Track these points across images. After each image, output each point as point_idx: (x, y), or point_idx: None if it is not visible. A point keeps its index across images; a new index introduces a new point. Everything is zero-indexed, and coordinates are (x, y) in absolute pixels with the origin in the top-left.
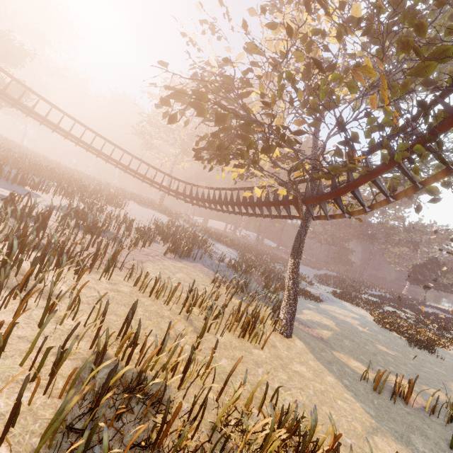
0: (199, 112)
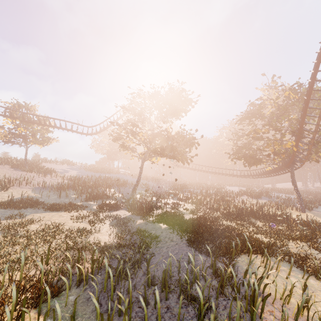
0: (240, 160)
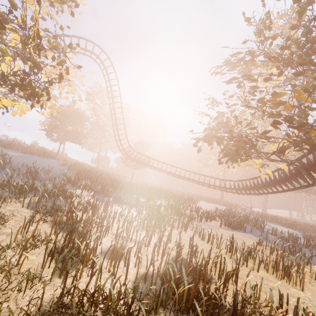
0: (209, 143)
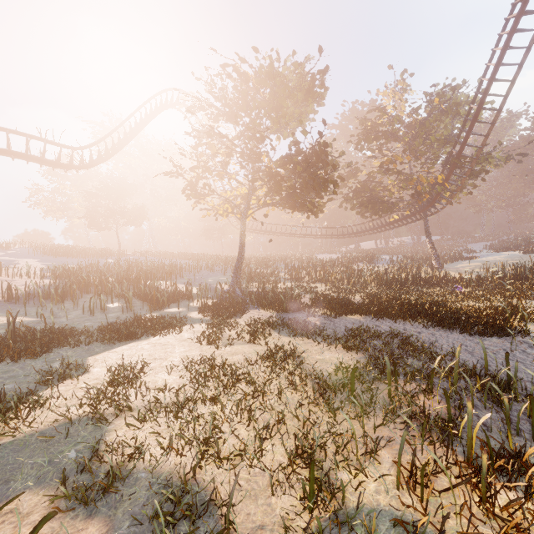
0: (365, 207)
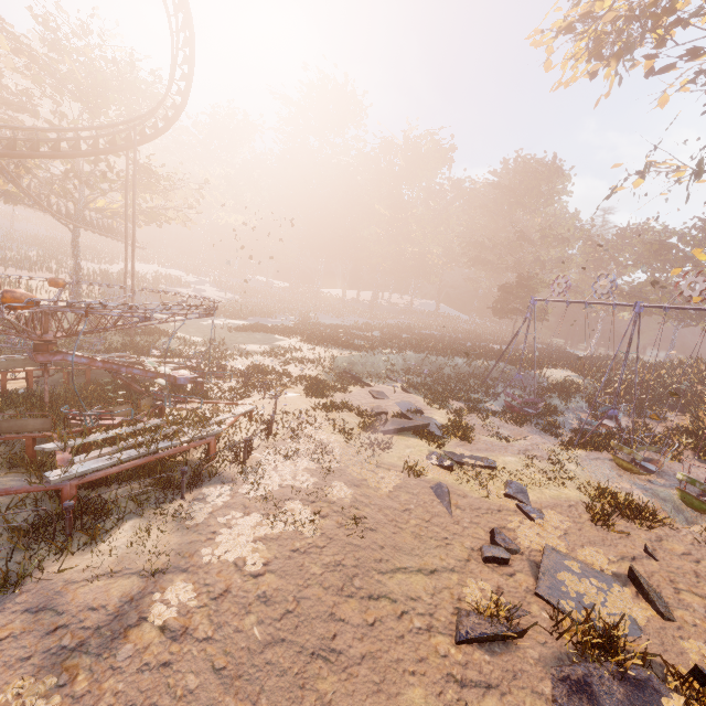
0: None
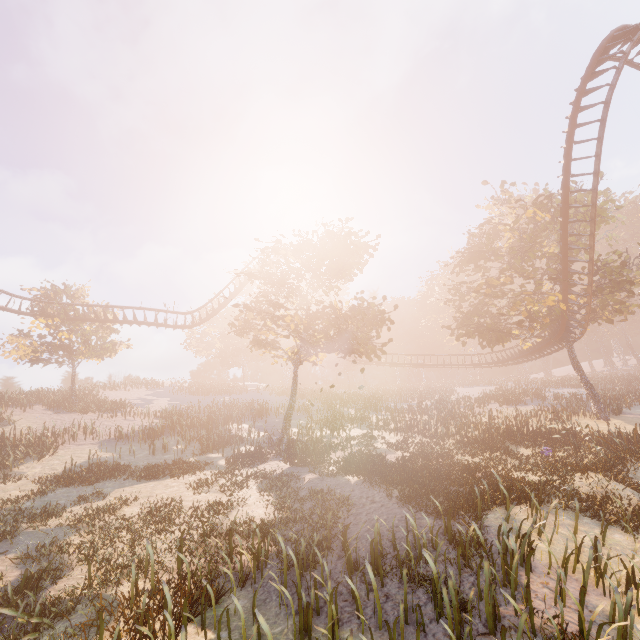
0: (471, 337)
